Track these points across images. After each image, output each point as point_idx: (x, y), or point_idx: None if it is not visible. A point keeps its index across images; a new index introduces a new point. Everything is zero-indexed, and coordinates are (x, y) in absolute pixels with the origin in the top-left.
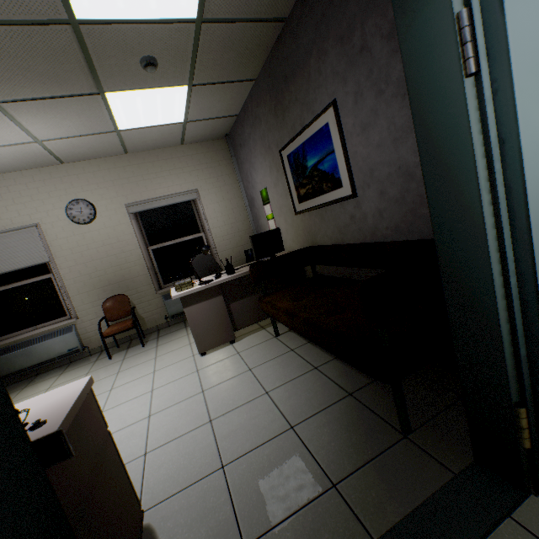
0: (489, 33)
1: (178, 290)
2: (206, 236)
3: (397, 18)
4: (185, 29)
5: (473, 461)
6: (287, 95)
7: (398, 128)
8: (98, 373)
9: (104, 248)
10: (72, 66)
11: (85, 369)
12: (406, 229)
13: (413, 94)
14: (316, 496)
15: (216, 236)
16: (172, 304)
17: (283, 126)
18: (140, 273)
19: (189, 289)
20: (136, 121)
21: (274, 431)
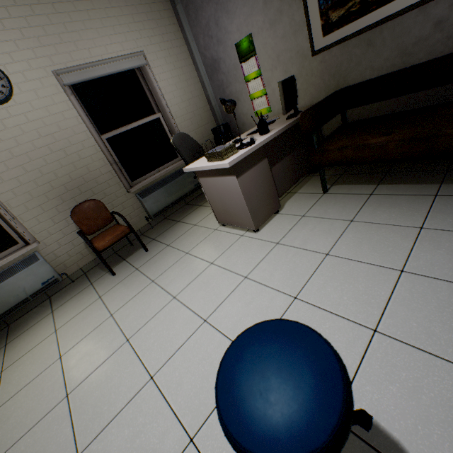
0: None
1: (224, 156)
2: (164, 117)
3: None
4: None
5: None
6: None
7: None
8: (120, 291)
9: (43, 141)
10: None
11: (87, 295)
12: None
13: None
14: None
15: (175, 115)
16: (150, 202)
17: None
18: (101, 170)
19: (237, 153)
20: None
21: None
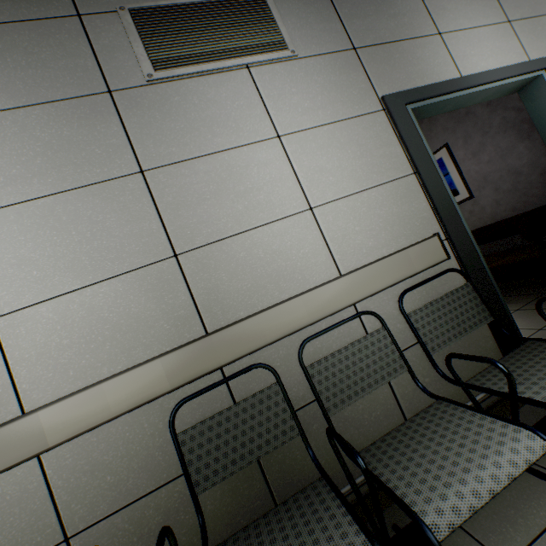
0: None
1: None
2: None
3: (523, 102)
4: None
5: None
6: None
7: (503, 149)
8: None
9: None
10: None
11: None
12: (521, 206)
13: (538, 127)
14: (531, 334)
15: None
16: None
17: None
18: None
19: None
20: None
21: None
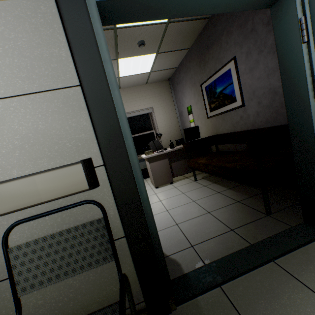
0: (313, 25)
1: (147, 154)
2: (156, 132)
3: (273, 20)
4: (161, 26)
5: (303, 222)
6: (207, 55)
7: (270, 69)
8: None
9: None
10: (109, 47)
11: None
12: (272, 121)
13: (279, 51)
14: (223, 233)
15: (160, 132)
16: None
17: (203, 72)
18: None
19: (152, 154)
20: (128, 72)
21: (200, 213)
